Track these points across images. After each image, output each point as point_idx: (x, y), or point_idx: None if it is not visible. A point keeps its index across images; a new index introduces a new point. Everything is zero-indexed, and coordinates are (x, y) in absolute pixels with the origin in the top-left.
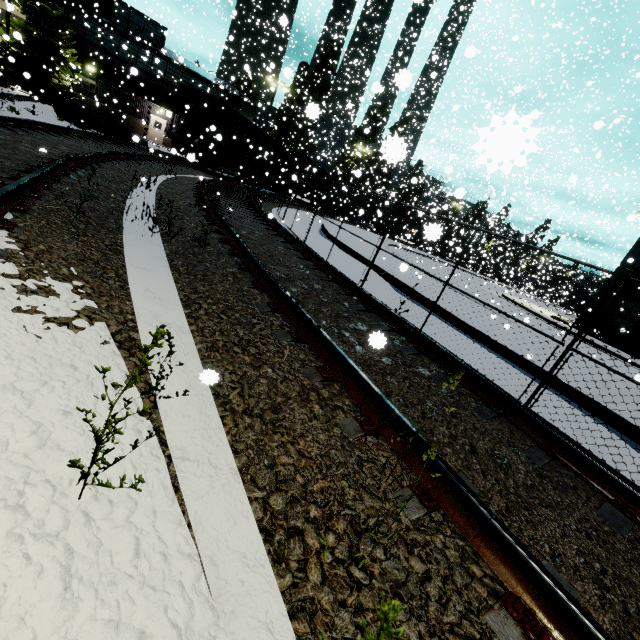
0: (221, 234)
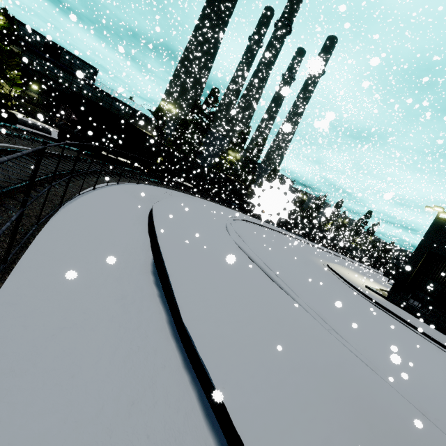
0: None
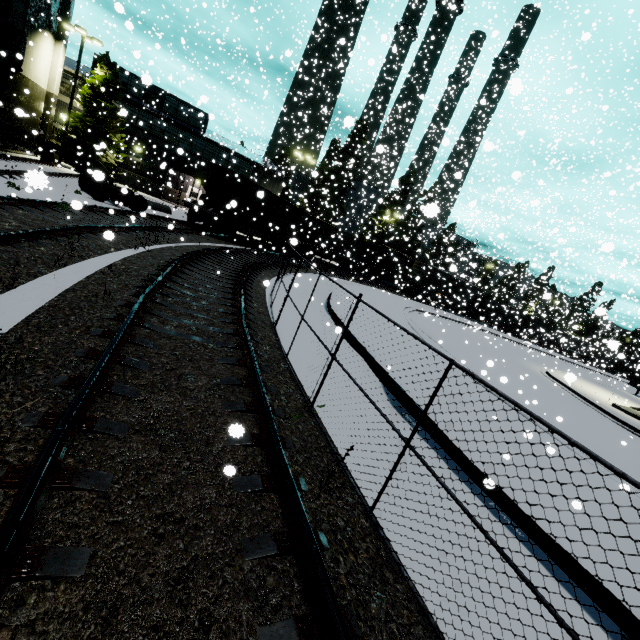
0: (109, 337)
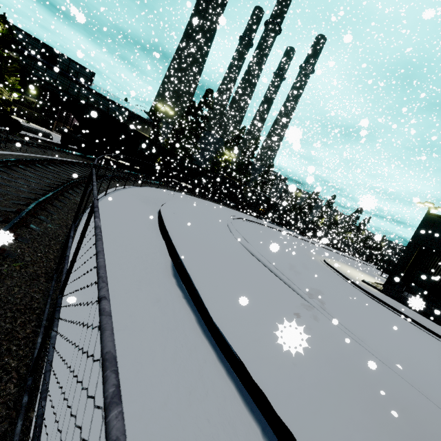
0: None
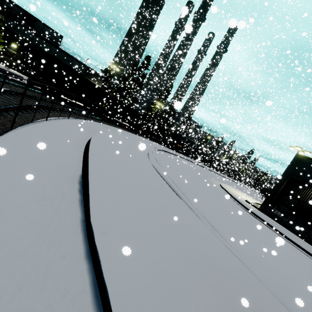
0: None
